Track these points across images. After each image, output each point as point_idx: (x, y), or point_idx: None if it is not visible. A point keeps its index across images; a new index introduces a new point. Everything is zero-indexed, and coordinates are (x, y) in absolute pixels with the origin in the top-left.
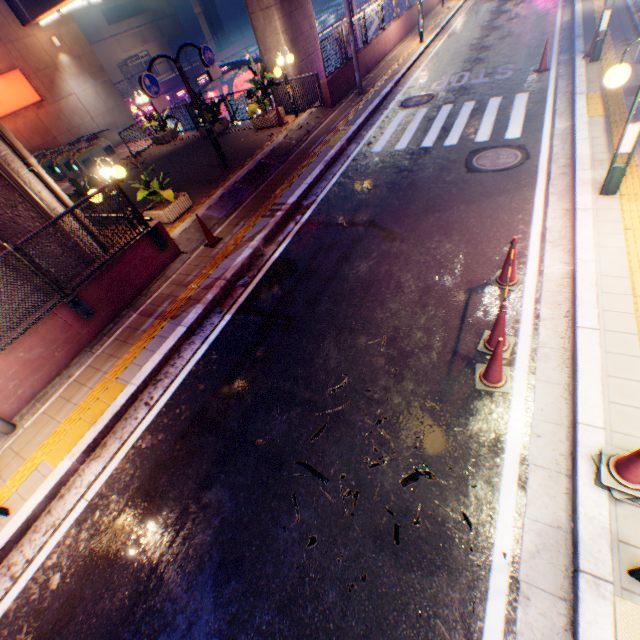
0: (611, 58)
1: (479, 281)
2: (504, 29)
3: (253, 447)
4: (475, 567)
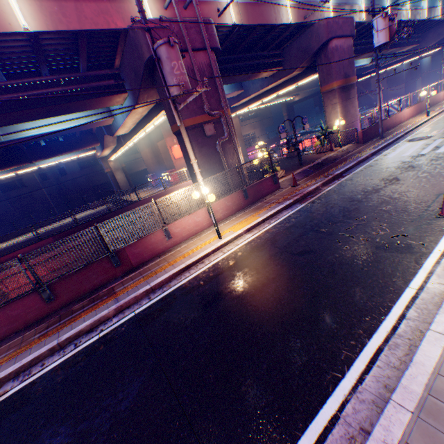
0: None
1: None
2: None
3: (318, 231)
4: (423, 252)
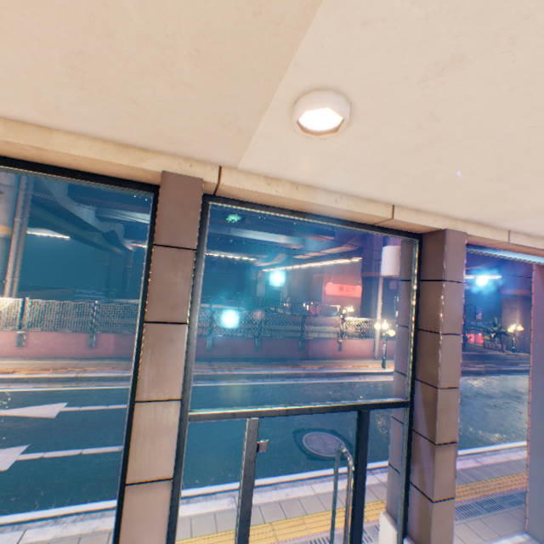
0: None
1: None
2: None
3: (476, 394)
4: None
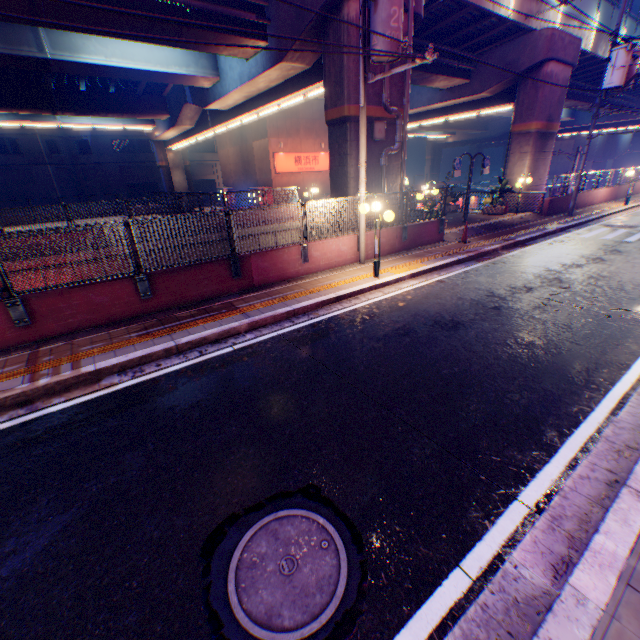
0: None
1: None
2: None
3: (512, 291)
4: None
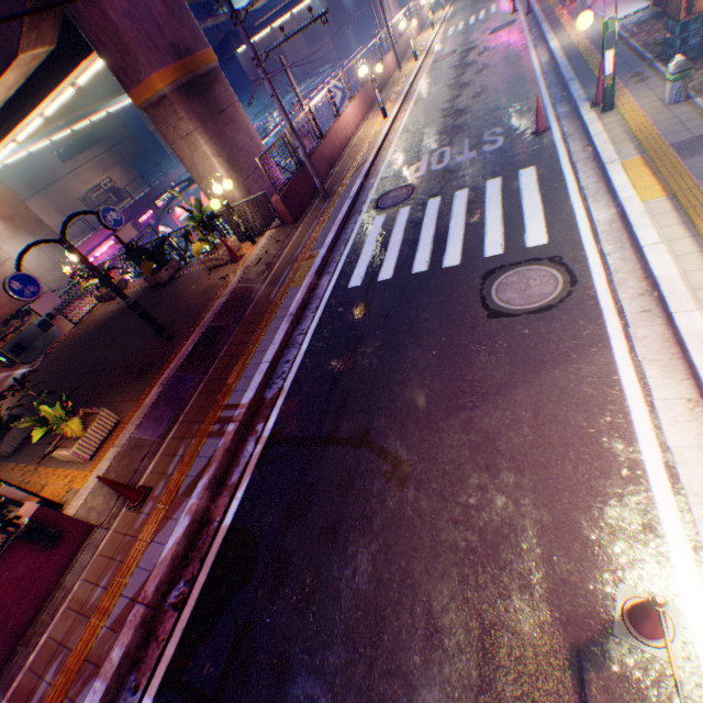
0: (629, 101)
1: (588, 618)
2: (475, 84)
3: None
4: None
